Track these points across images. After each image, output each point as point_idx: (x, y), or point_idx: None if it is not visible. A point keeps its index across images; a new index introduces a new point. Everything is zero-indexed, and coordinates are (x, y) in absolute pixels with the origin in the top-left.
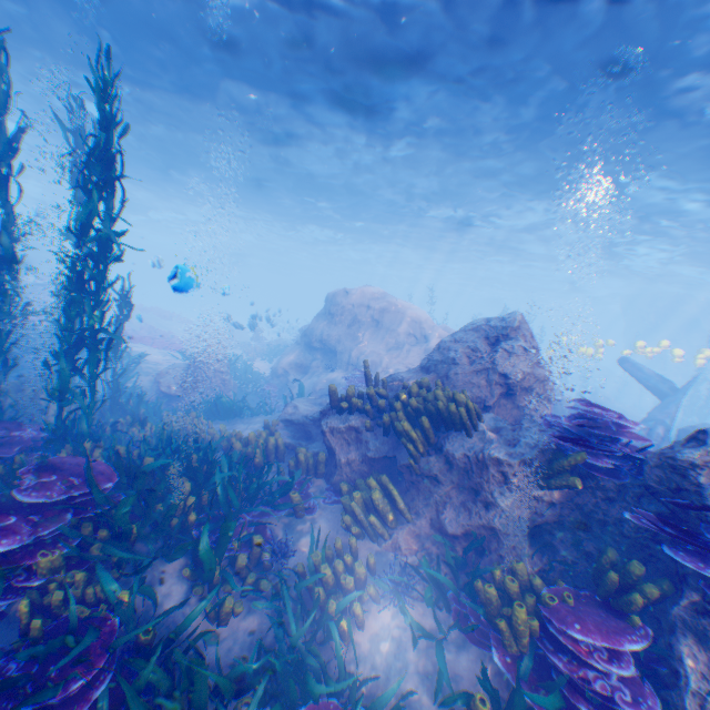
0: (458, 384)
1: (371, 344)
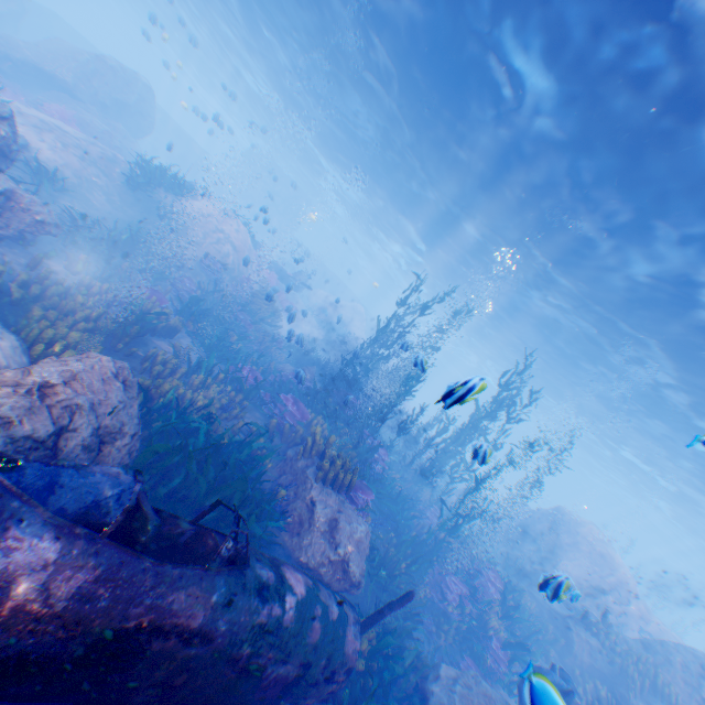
0: (666, 675)
1: (576, 568)
